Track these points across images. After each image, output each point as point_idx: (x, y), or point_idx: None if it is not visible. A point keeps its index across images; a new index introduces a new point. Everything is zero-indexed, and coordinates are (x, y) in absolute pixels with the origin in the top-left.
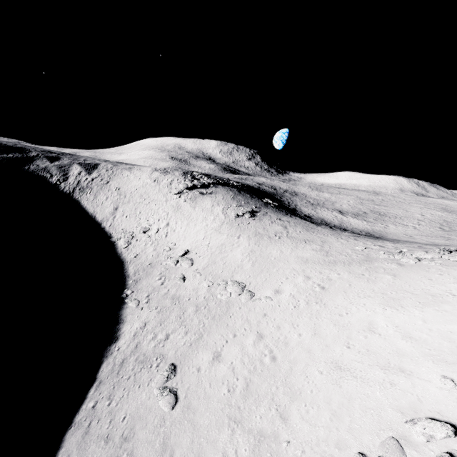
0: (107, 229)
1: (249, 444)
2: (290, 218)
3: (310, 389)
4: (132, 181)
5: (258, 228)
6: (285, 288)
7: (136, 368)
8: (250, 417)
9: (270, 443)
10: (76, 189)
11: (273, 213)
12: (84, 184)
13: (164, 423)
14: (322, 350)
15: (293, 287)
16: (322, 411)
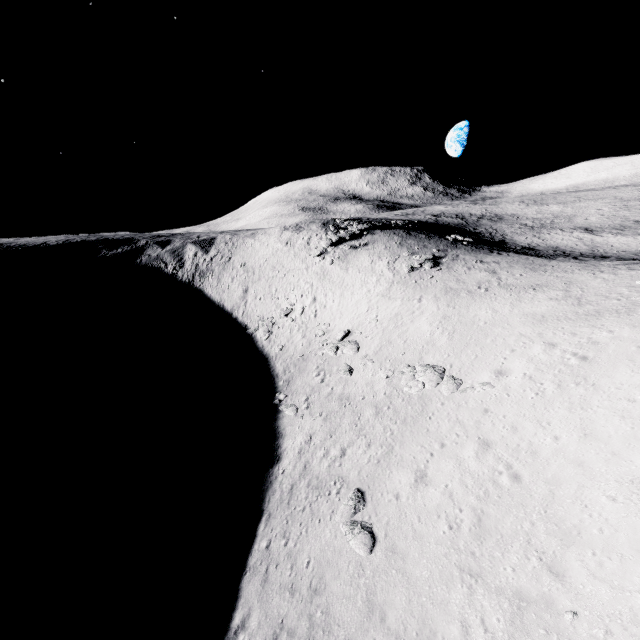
0: (240, 319)
1: (502, 611)
2: (499, 256)
3: (596, 527)
4: (258, 251)
5: (448, 281)
6: (512, 366)
7: (309, 496)
8: (495, 569)
9: (539, 612)
10: (196, 275)
11: (469, 254)
12: (203, 267)
13: (363, 571)
14: (606, 461)
15: (526, 363)
16: (630, 565)
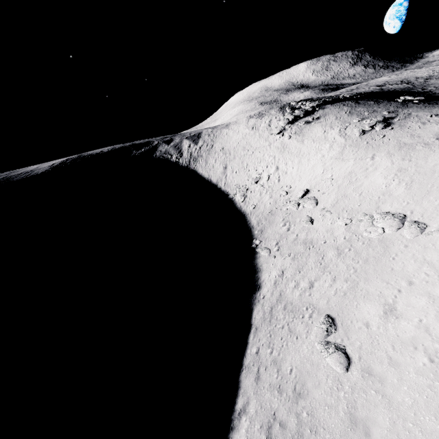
0: (223, 188)
1: None
2: None
3: None
4: (232, 137)
5: (401, 137)
6: None
7: (286, 317)
8: None
9: None
10: (191, 161)
11: (421, 110)
12: (195, 154)
13: (341, 386)
14: None
15: None
16: None
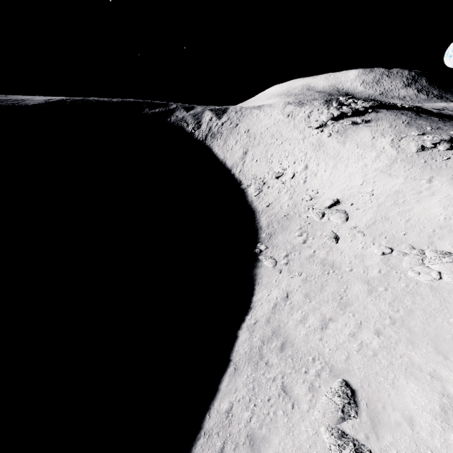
0: (237, 176)
1: None
2: None
3: None
4: (262, 120)
5: None
6: None
7: (282, 364)
8: None
9: None
10: (208, 136)
11: None
12: (215, 130)
13: None
14: None
15: None
16: None
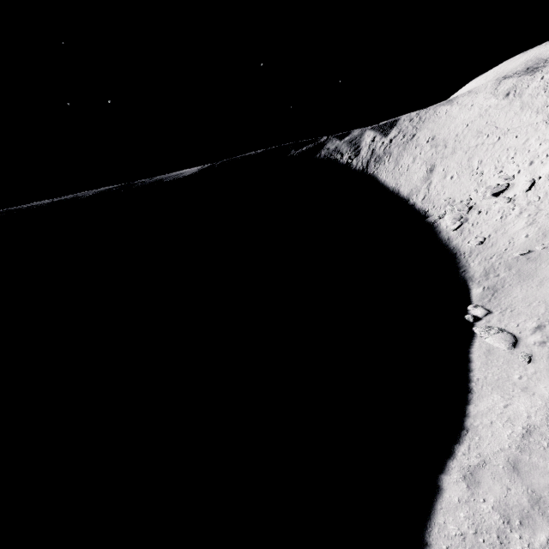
0: (418, 205)
1: None
2: None
3: None
4: (456, 117)
5: None
6: None
7: None
8: None
9: None
10: (370, 162)
11: None
12: (380, 152)
13: None
14: None
15: None
16: None
